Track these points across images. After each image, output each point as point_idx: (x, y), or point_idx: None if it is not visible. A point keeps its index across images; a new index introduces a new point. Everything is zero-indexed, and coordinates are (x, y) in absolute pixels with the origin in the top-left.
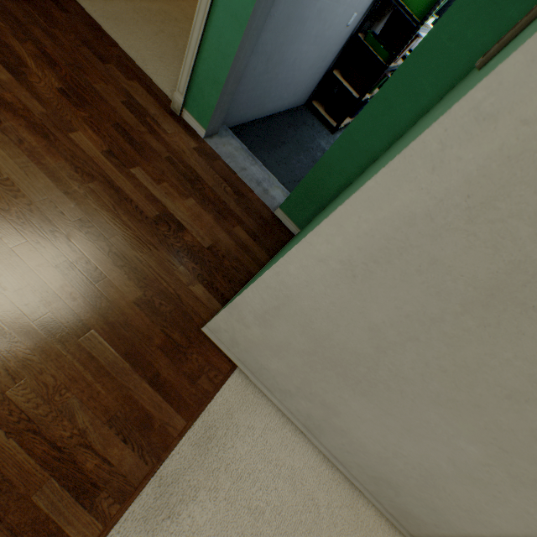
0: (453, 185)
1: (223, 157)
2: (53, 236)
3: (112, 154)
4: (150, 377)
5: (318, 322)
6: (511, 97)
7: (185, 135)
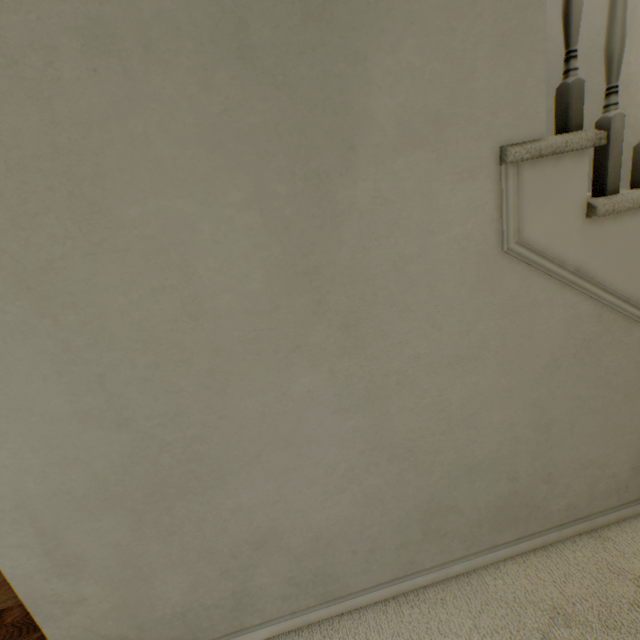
0: None
1: None
2: None
3: None
4: None
5: (71, 483)
6: None
7: None
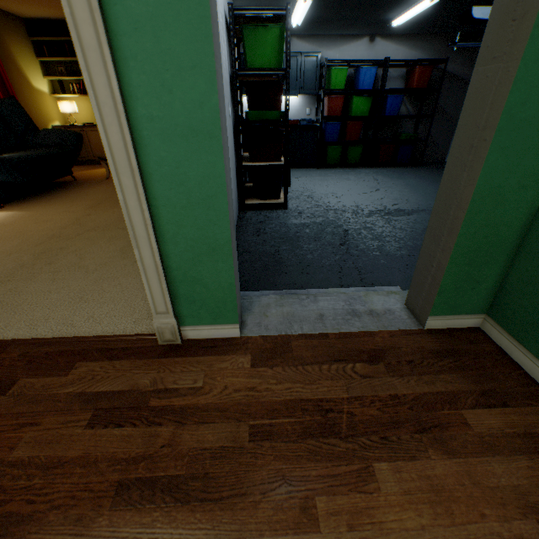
0: None
1: (286, 330)
2: None
3: None
4: None
5: None
6: None
7: (219, 359)
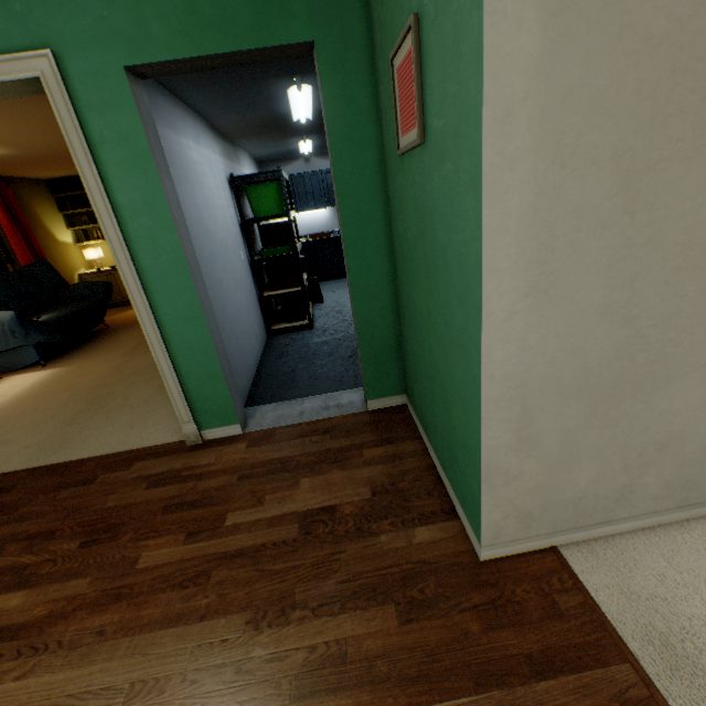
0: (530, 163)
1: (275, 425)
2: (246, 675)
3: (194, 534)
4: (529, 671)
5: (565, 370)
6: (505, 99)
7: (227, 447)
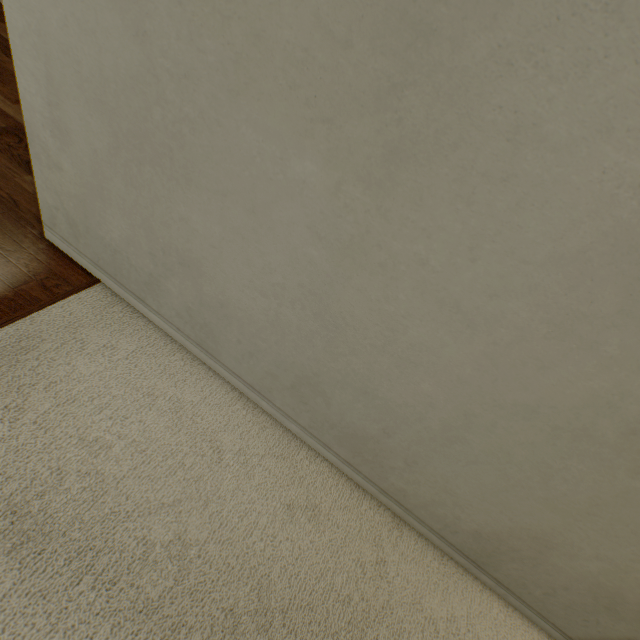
0: None
1: None
2: None
3: None
4: None
5: (83, 56)
6: None
7: None
